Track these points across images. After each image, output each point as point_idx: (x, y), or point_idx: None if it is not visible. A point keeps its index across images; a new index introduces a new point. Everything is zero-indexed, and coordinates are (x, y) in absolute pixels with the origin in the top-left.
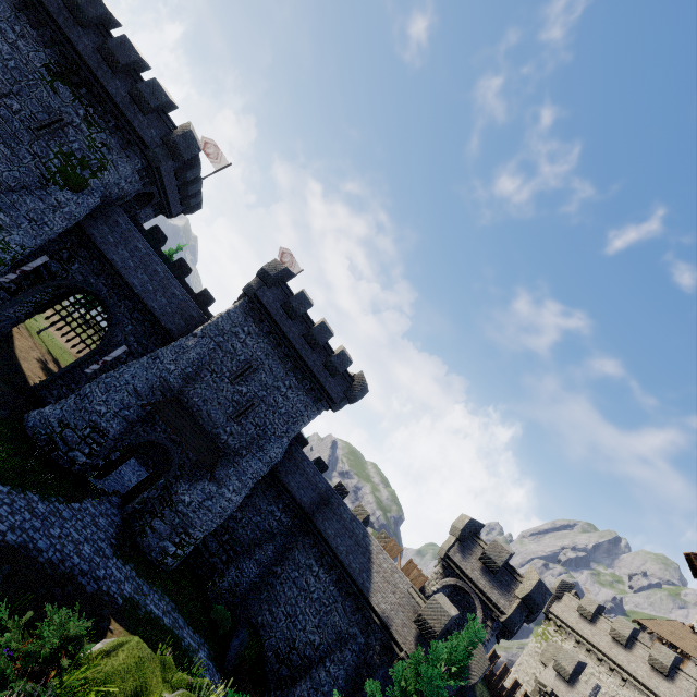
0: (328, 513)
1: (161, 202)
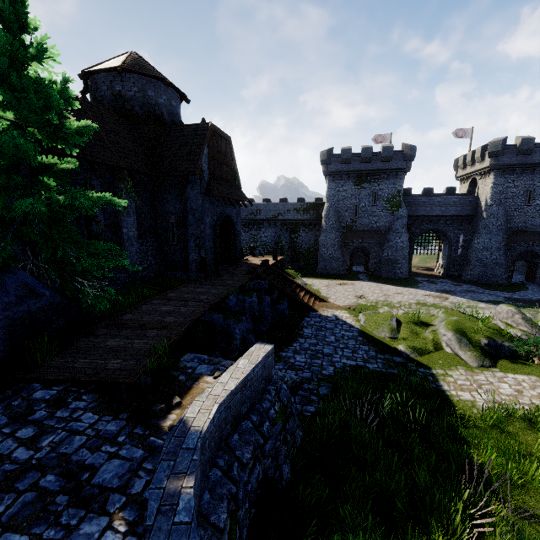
0: None
1: None
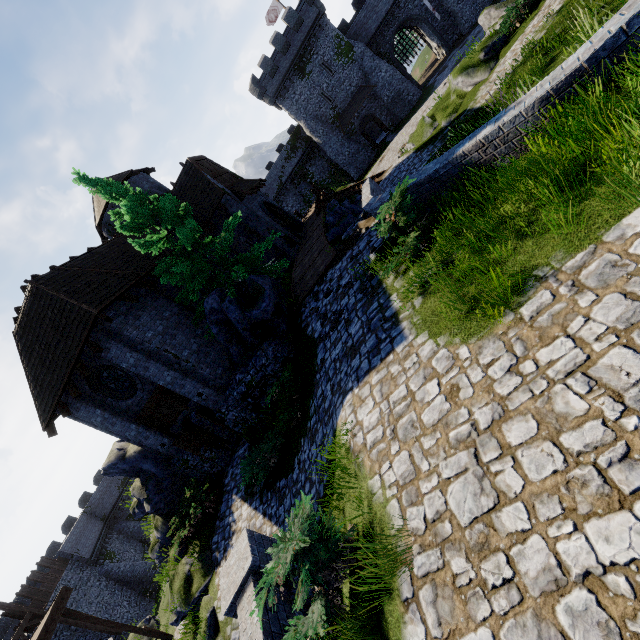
0: None
1: None
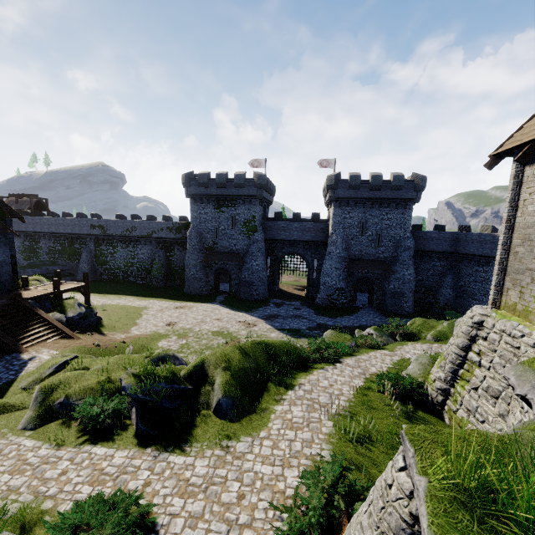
0: (463, 244)
1: (267, 203)
